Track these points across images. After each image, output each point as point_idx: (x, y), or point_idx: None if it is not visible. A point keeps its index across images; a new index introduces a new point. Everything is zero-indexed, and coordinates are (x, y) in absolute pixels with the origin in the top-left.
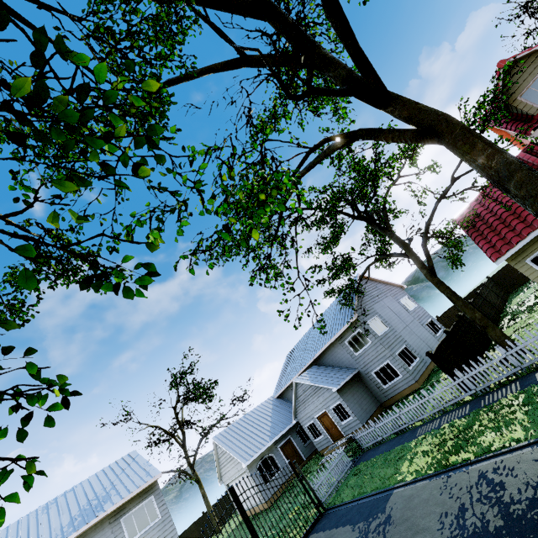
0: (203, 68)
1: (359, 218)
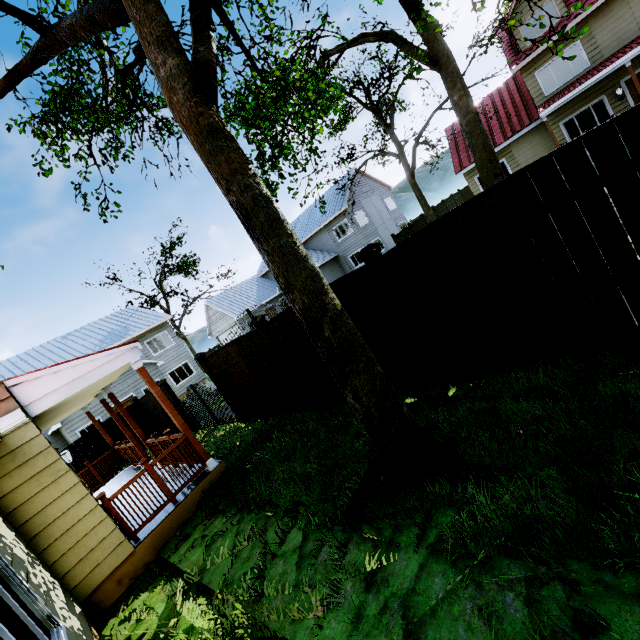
0: None
1: (370, 109)
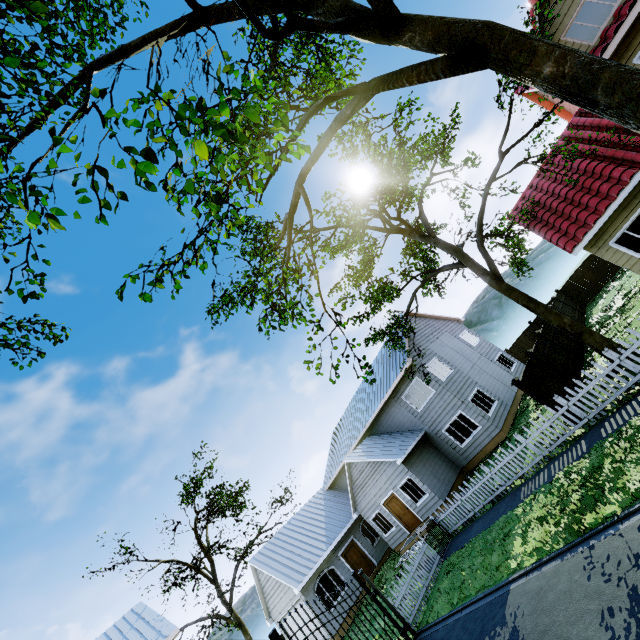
0: (146, 35)
1: (392, 231)
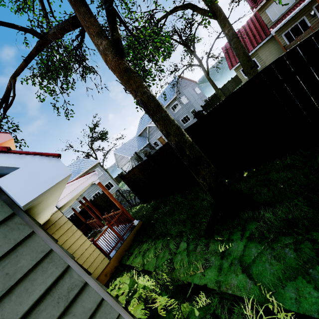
0: None
1: (182, 44)
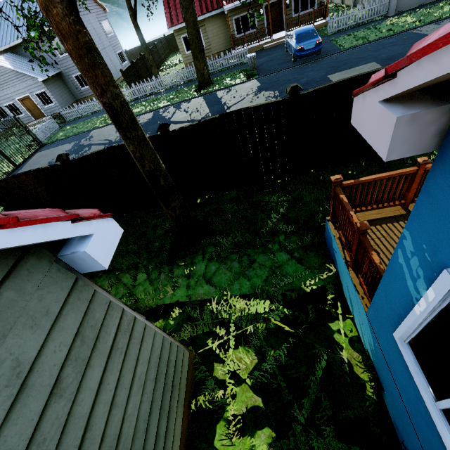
0: None
1: None
